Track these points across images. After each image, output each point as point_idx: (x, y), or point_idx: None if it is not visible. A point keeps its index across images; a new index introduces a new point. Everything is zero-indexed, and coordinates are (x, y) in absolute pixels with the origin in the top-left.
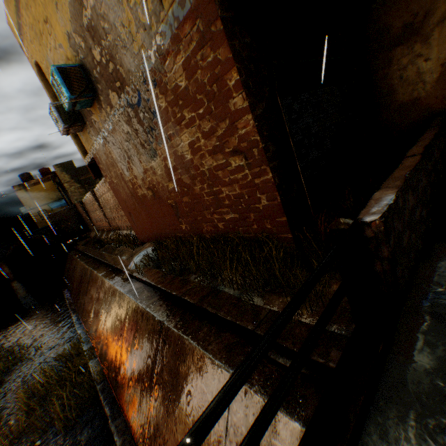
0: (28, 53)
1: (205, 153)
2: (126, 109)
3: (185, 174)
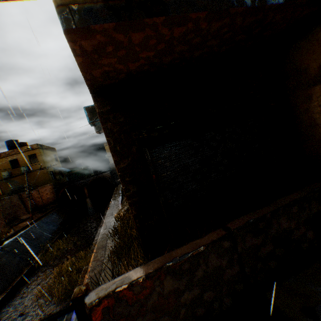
0: None
1: None
2: None
3: None
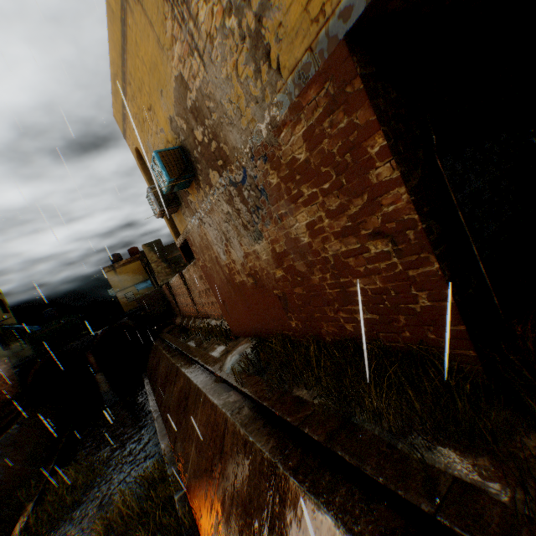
0: (129, 140)
1: (329, 236)
2: (228, 187)
3: (299, 260)
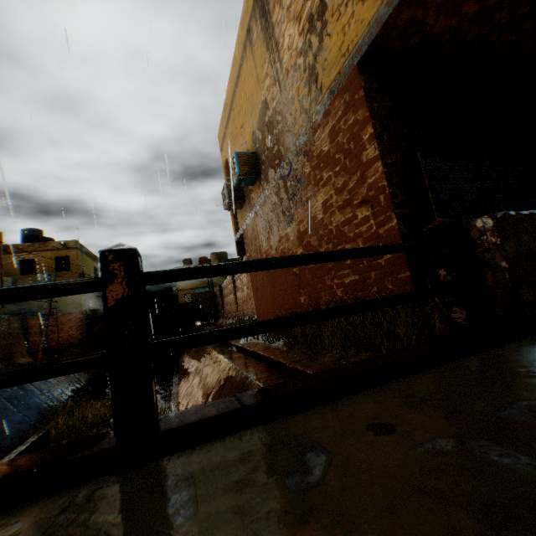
0: (223, 153)
1: (335, 210)
2: (278, 181)
3: (313, 236)
